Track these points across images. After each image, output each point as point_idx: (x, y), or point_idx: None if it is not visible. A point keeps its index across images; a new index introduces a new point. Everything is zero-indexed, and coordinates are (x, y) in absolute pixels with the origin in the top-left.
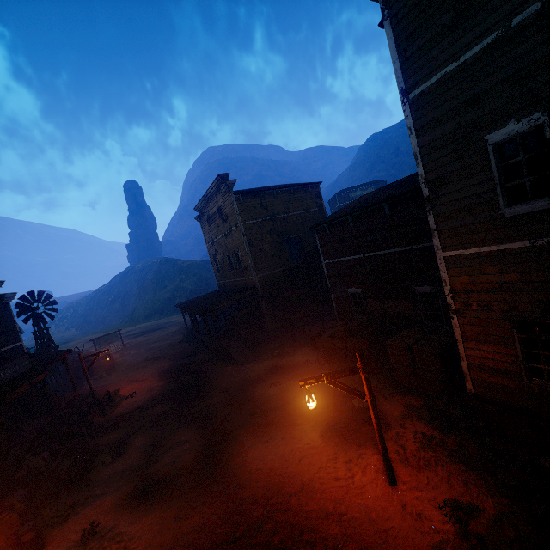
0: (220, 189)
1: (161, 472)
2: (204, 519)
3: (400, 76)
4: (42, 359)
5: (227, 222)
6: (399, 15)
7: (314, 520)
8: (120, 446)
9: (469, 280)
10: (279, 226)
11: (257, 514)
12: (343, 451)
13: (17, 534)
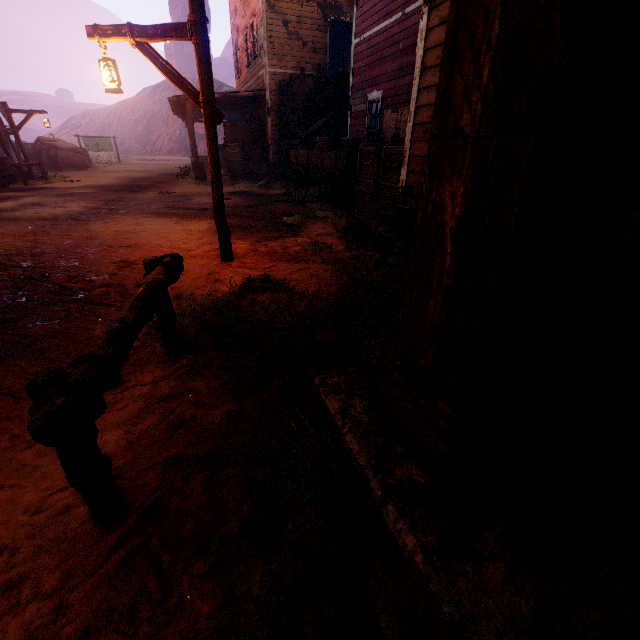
0: None
1: (14, 215)
2: None
3: None
4: None
5: None
6: None
7: (100, 261)
8: (6, 198)
9: None
10: None
11: (52, 248)
12: (214, 238)
13: None
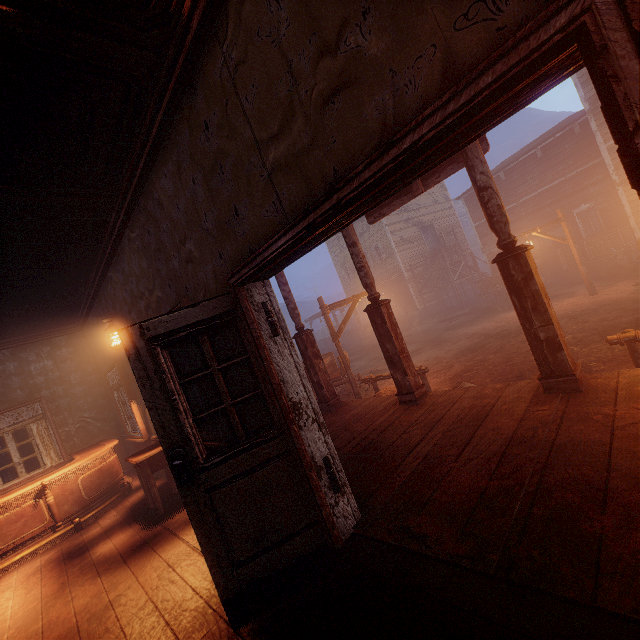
0: None
1: None
2: (460, 343)
3: None
4: None
5: (363, 220)
6: None
7: None
8: None
9: None
10: (413, 216)
11: (499, 330)
12: None
13: None
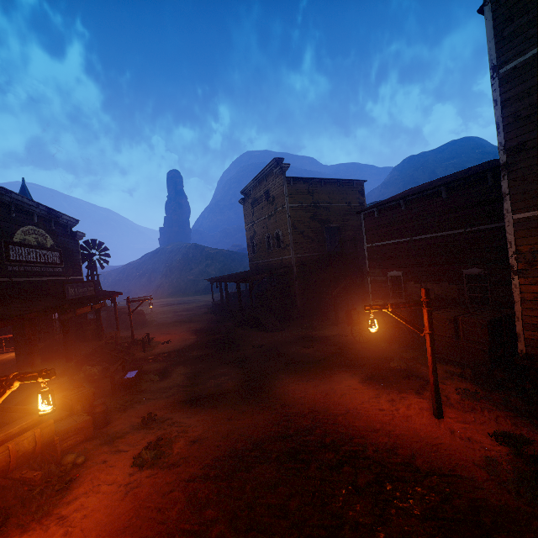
0: (272, 173)
1: (207, 390)
2: (255, 421)
3: (493, 54)
4: (100, 292)
5: (273, 203)
6: (501, 1)
7: (362, 432)
8: (164, 371)
9: (537, 240)
10: (322, 214)
11: (305, 423)
12: (384, 393)
13: (90, 406)
